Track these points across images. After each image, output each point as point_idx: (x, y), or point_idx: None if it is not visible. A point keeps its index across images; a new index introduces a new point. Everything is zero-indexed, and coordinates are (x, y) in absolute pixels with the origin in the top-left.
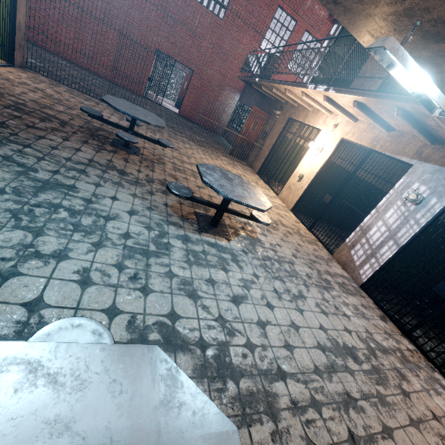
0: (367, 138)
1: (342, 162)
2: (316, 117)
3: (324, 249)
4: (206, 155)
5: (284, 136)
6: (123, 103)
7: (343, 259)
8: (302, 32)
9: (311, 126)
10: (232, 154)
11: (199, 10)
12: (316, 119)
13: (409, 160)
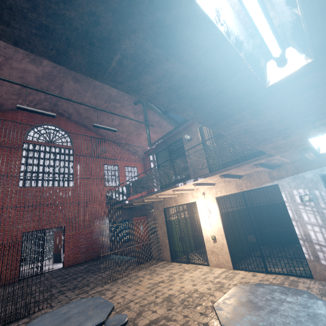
0: (232, 188)
1: (232, 209)
2: (184, 197)
3: (303, 280)
4: (130, 286)
5: (171, 221)
6: (45, 325)
7: (325, 273)
8: (123, 168)
9: (185, 204)
10: (140, 263)
11: (53, 190)
12: (185, 198)
13: (272, 183)
